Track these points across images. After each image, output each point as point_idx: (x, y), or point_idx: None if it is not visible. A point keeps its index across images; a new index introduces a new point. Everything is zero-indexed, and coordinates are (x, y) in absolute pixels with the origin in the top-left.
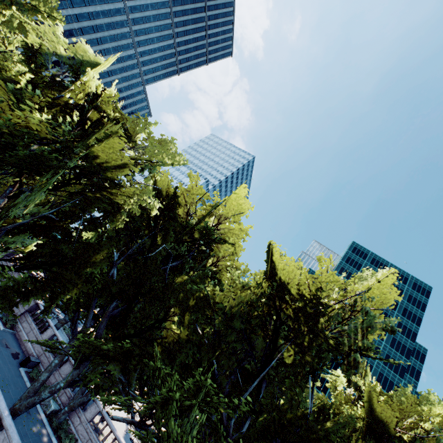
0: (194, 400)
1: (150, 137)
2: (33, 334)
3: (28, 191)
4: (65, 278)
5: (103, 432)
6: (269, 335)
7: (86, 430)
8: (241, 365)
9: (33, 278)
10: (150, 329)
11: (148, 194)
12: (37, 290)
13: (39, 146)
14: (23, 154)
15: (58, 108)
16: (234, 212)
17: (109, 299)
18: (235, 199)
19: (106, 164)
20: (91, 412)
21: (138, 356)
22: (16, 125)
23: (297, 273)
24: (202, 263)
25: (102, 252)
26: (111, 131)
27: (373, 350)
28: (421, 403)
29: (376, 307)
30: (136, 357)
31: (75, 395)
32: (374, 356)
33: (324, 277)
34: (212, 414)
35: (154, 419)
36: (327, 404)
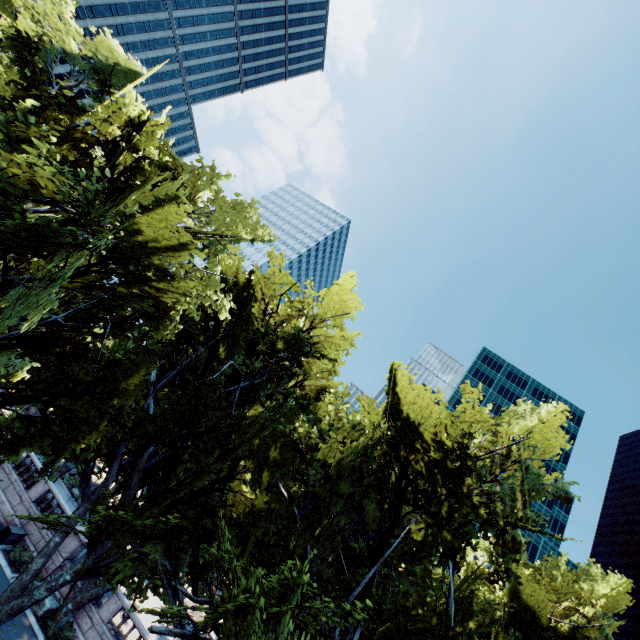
0: (285, 606)
1: (218, 197)
2: (14, 490)
3: (24, 285)
4: (77, 416)
5: (127, 637)
6: (389, 499)
7: (101, 636)
8: (346, 542)
9: (24, 418)
10: (209, 489)
11: (214, 287)
12: (31, 436)
13: (36, 203)
14: (20, 228)
15: (71, 144)
16: (336, 311)
17: (144, 442)
18: (337, 292)
19: (156, 245)
20: (108, 609)
21: (190, 531)
22: (10, 179)
23: (433, 411)
24: (282, 383)
25: (137, 375)
26: (172, 195)
27: (537, 522)
28: (579, 579)
29: (537, 456)
30: (184, 530)
31: (83, 585)
32: (536, 528)
33: (468, 415)
34: (309, 622)
35: (220, 634)
36: (464, 593)
